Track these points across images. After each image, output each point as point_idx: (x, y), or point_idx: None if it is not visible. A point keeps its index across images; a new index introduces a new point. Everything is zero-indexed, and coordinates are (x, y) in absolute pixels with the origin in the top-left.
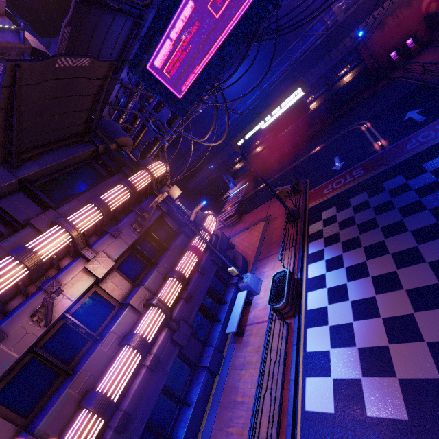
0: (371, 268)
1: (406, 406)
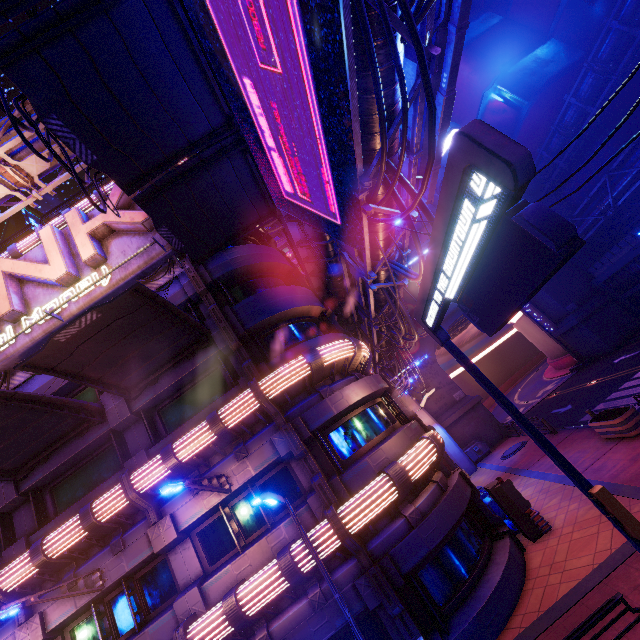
0: None
1: None
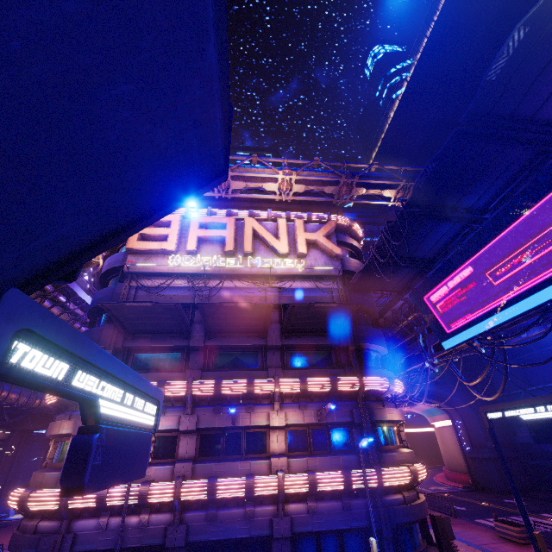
0: None
1: None
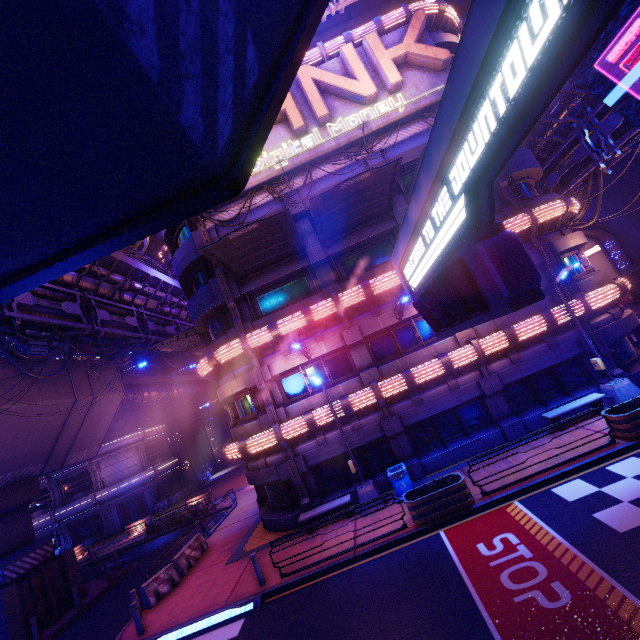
0: None
1: (632, 528)
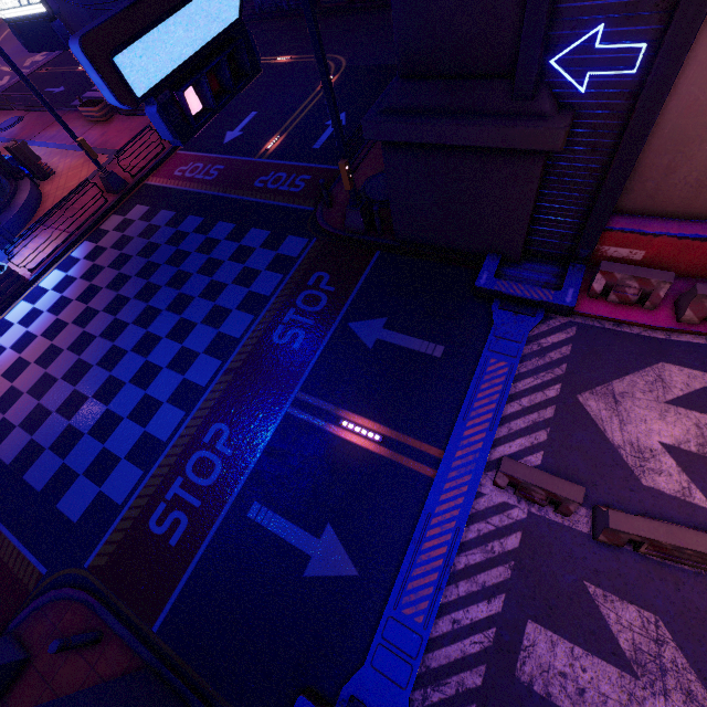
0: (67, 310)
1: None
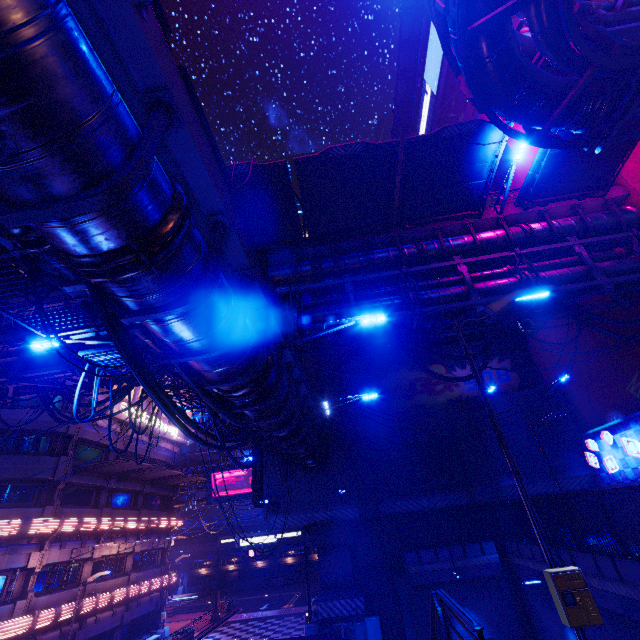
0: None
1: None
